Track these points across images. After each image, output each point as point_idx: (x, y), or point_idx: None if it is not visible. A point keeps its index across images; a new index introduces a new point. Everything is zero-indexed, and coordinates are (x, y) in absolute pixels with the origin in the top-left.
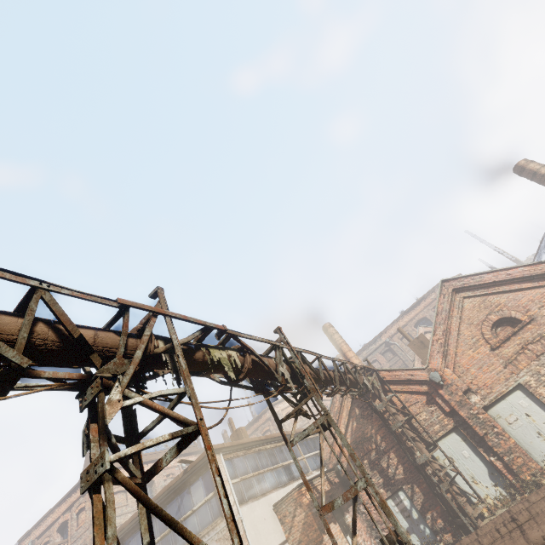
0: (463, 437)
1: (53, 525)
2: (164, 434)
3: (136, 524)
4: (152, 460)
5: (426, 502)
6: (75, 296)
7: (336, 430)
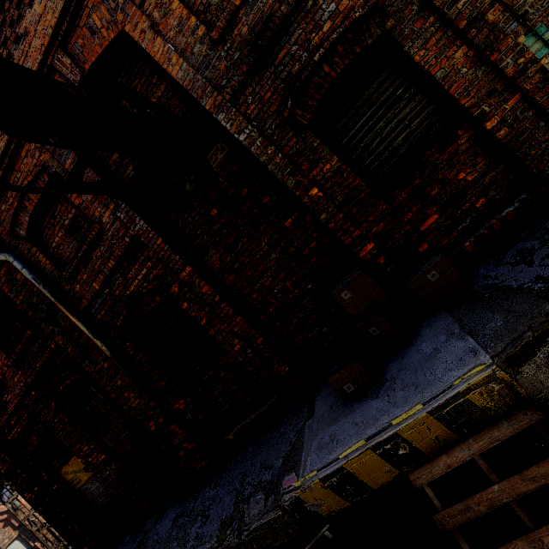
0: (22, 540)
1: None
2: None
3: None
4: None
5: None
6: None
7: None
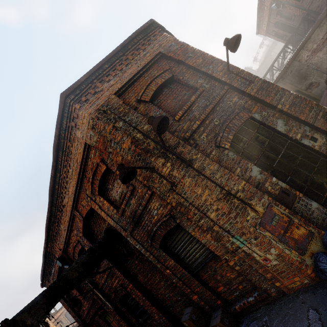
0: None
1: None
2: None
3: None
4: None
5: None
6: None
7: None
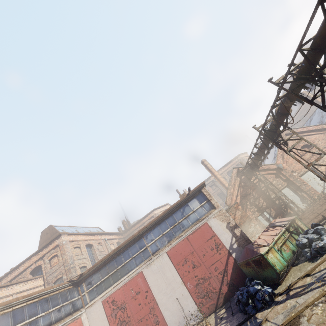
0: (290, 188)
1: (25, 271)
2: None
3: (152, 225)
4: (91, 233)
5: (276, 213)
6: None
7: (308, 142)
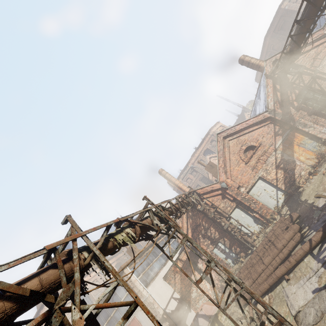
0: (241, 209)
1: None
2: (119, 321)
3: None
4: None
5: (231, 243)
6: (12, 266)
7: (194, 243)
